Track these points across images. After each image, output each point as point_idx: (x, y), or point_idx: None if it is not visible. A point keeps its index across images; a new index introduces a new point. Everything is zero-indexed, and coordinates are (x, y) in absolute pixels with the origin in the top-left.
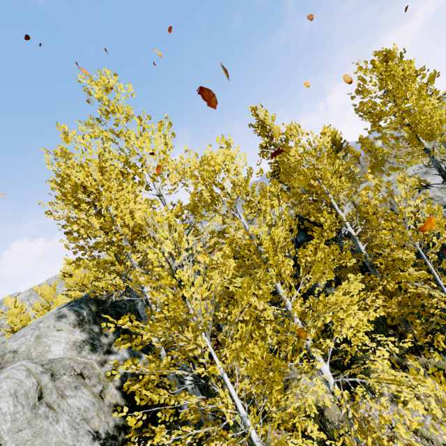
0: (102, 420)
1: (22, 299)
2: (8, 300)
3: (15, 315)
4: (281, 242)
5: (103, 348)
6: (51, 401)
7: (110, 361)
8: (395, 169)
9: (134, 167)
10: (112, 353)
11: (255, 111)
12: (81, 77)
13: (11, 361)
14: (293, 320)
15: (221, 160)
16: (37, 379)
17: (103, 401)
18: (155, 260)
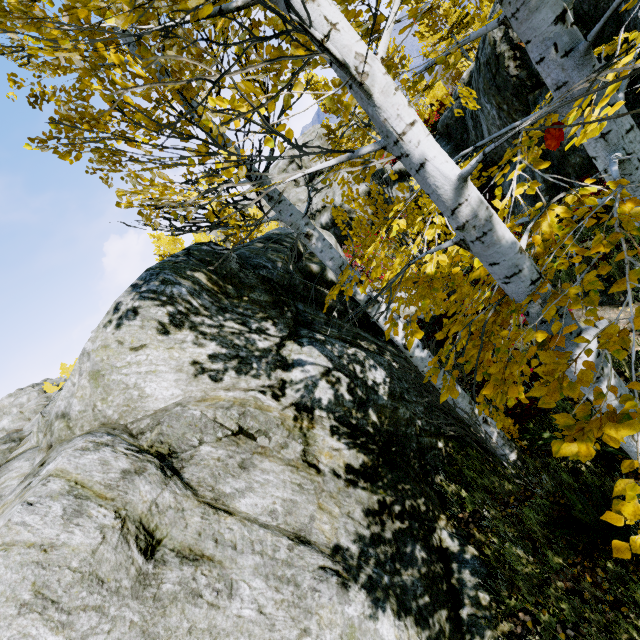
0: (334, 515)
1: None
2: None
3: None
4: None
5: (265, 359)
6: (188, 537)
7: (293, 383)
8: None
9: None
10: (291, 366)
11: None
12: None
13: (68, 436)
14: None
15: None
16: (116, 505)
17: (317, 470)
18: None
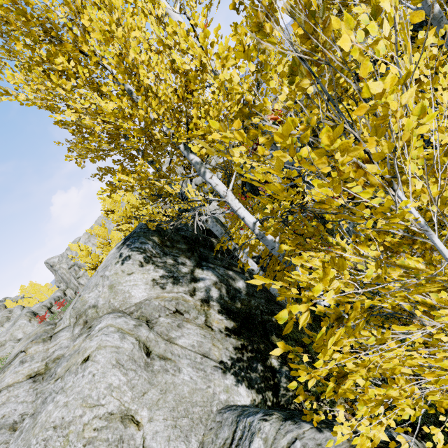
0: (220, 348)
1: (84, 242)
2: (72, 246)
3: (85, 256)
4: None
5: (186, 277)
6: (161, 351)
7: (199, 288)
8: None
9: None
10: (198, 280)
11: None
12: None
13: (96, 316)
14: None
15: None
16: (135, 336)
17: (212, 329)
18: (360, 57)
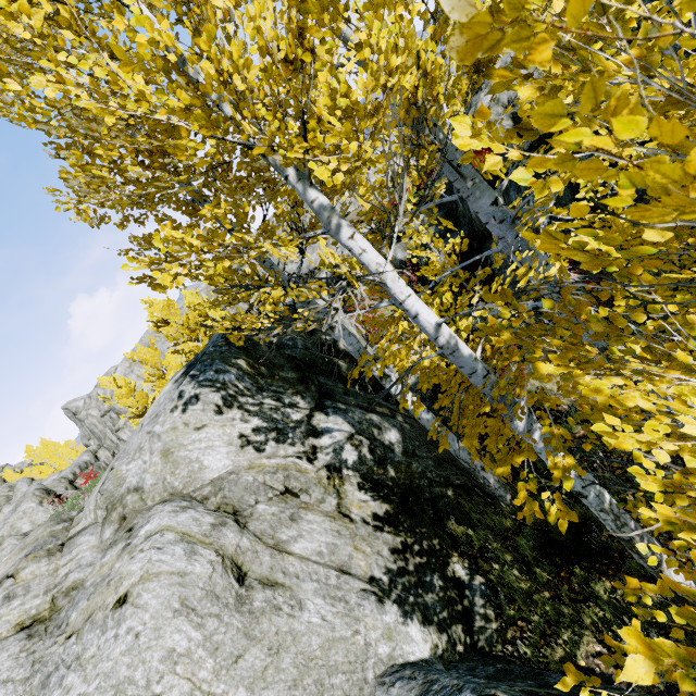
0: (367, 554)
1: (124, 373)
2: (104, 382)
3: (125, 397)
4: None
5: (299, 429)
6: (264, 571)
7: (324, 448)
8: None
9: None
10: (320, 433)
11: None
12: None
13: (141, 507)
14: None
15: None
16: (214, 547)
17: (350, 519)
18: None
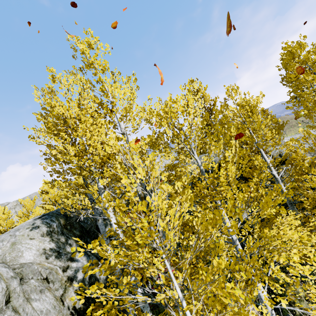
0: None
1: (10, 207)
2: None
3: (3, 219)
4: (232, 178)
5: (67, 255)
6: (17, 304)
7: (72, 267)
8: (312, 127)
9: (106, 108)
10: (74, 261)
11: (192, 82)
12: (69, 36)
13: None
14: (236, 247)
15: (184, 103)
16: (7, 284)
17: (63, 303)
18: (127, 185)
